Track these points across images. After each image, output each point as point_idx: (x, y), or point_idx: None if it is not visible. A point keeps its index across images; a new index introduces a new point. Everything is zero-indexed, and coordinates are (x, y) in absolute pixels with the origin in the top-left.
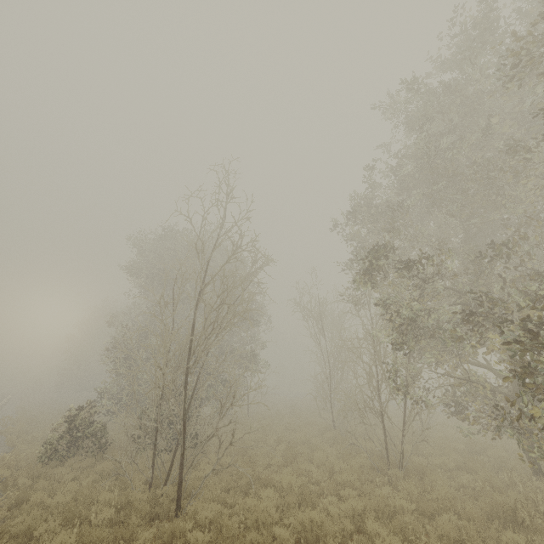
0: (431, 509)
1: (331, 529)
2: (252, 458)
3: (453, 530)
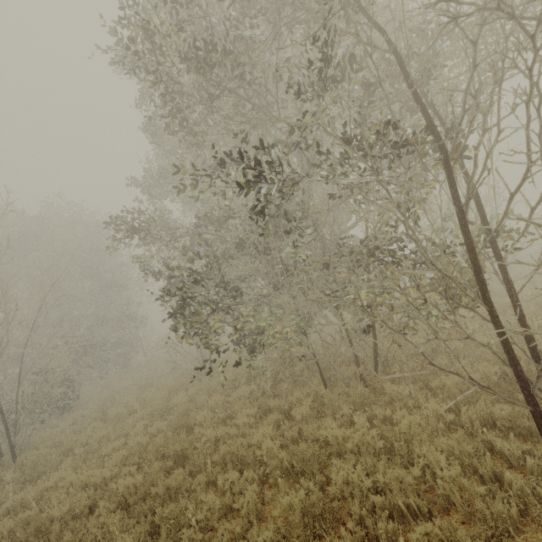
0: (195, 396)
1: (111, 435)
2: (115, 401)
3: (184, 407)
